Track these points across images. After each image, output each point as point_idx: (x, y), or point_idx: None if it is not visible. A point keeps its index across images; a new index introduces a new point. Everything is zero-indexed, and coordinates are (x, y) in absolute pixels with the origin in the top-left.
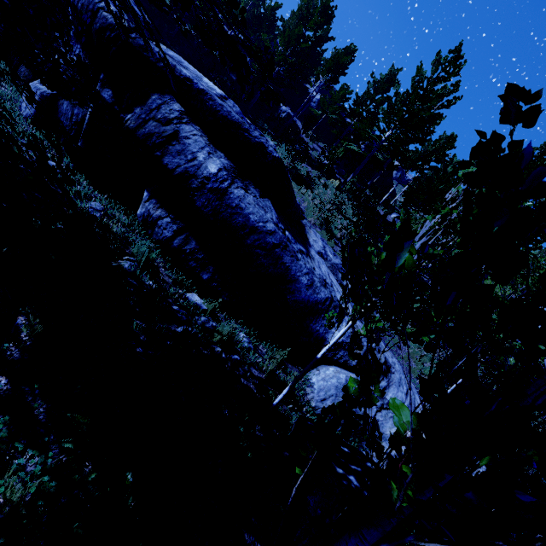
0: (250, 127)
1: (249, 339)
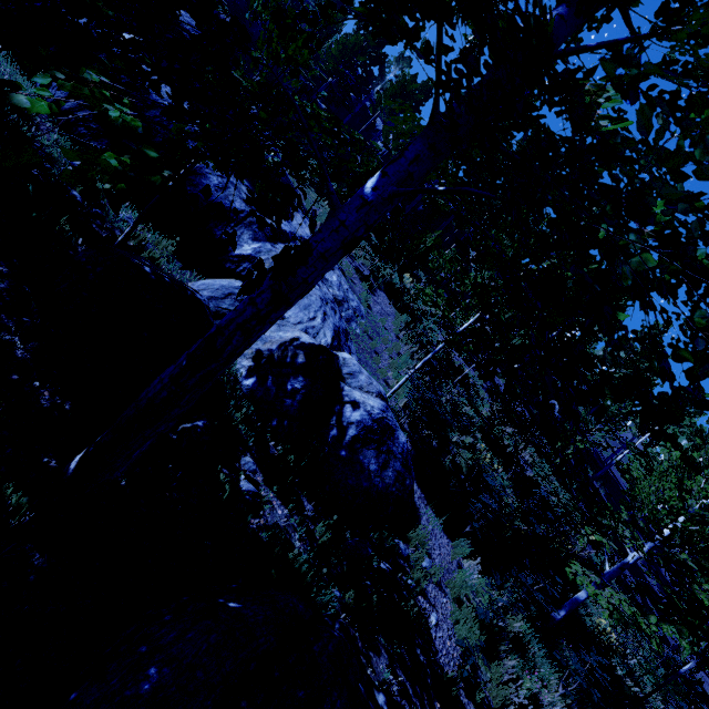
0: (193, 30)
1: (131, 217)
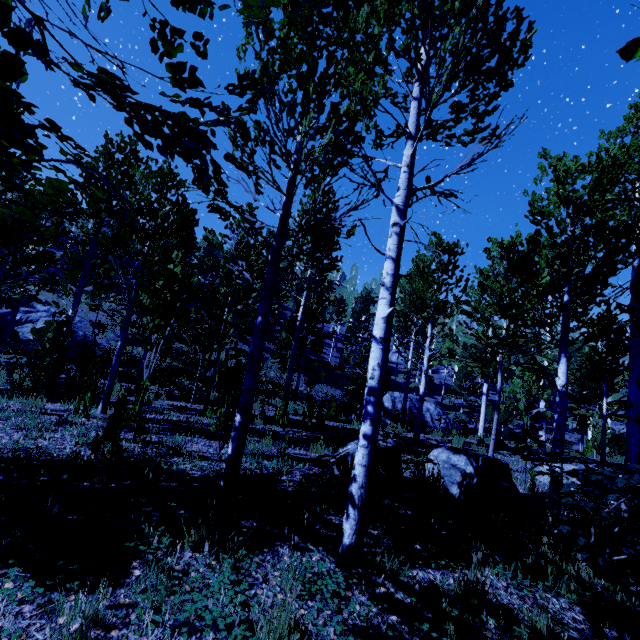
0: None
1: None
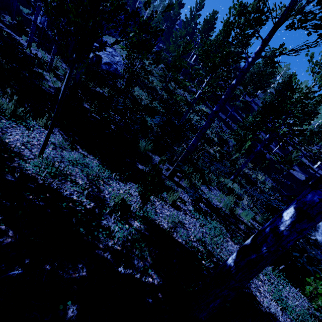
0: None
1: None
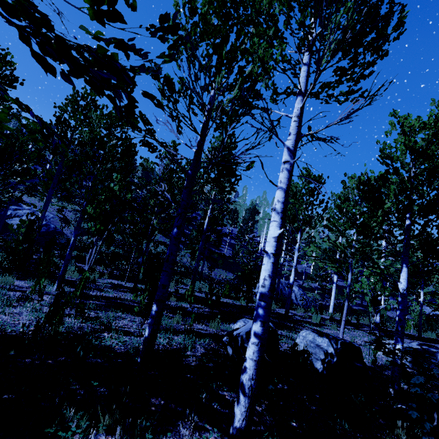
0: None
1: None
